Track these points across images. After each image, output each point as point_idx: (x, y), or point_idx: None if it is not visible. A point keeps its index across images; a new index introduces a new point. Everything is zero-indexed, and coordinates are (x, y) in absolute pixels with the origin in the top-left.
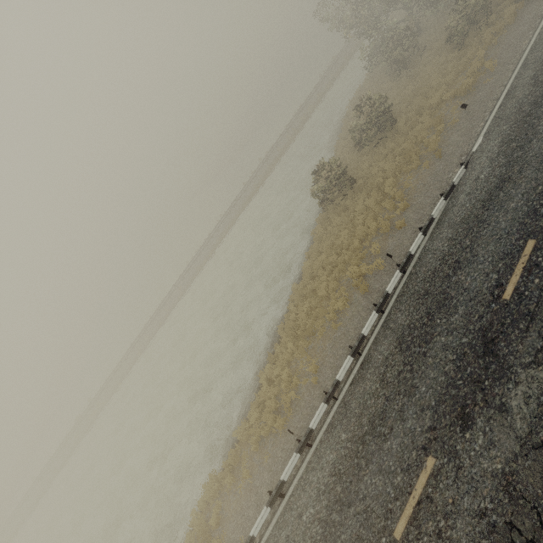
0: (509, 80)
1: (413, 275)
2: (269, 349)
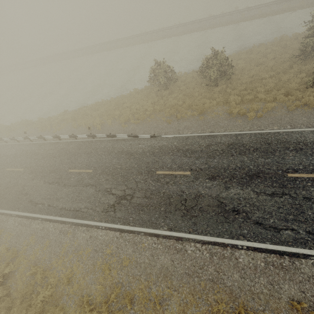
0: (227, 132)
1: (91, 142)
2: (75, 109)
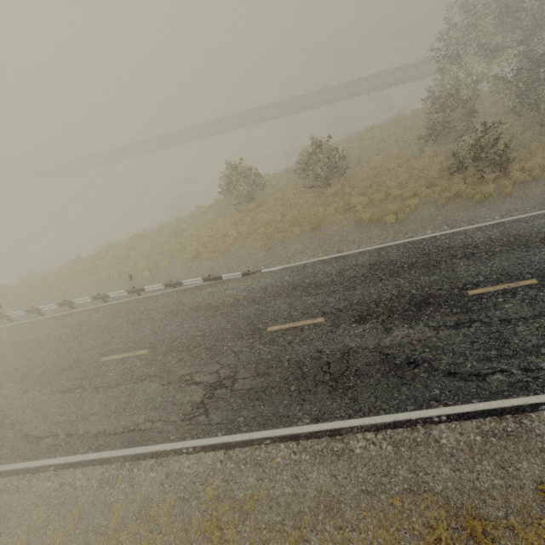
0: (363, 248)
1: (136, 301)
2: (93, 253)
